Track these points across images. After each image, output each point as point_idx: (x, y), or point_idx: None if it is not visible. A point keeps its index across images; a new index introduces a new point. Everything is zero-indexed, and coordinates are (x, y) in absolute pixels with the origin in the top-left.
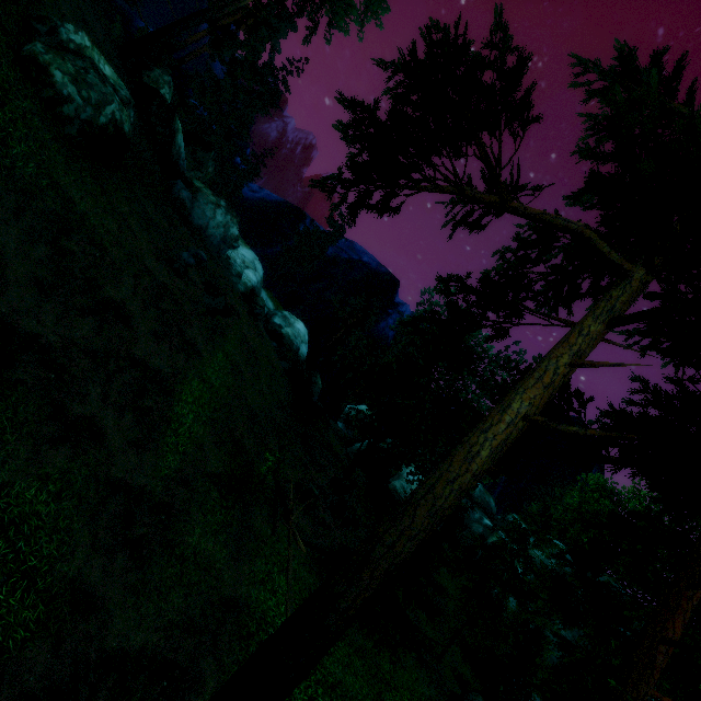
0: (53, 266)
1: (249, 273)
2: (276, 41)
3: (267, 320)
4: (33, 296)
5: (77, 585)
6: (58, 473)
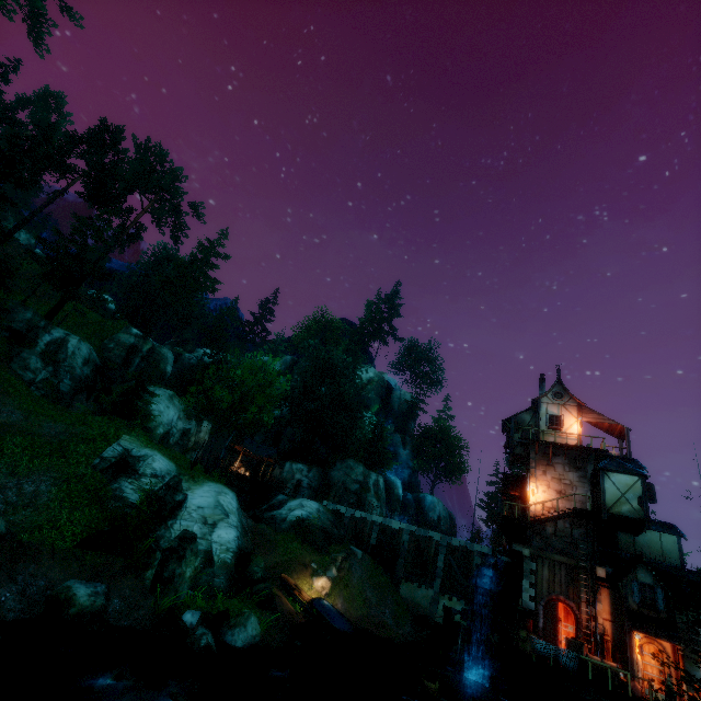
0: None
1: None
2: None
3: None
4: None
5: None
6: None
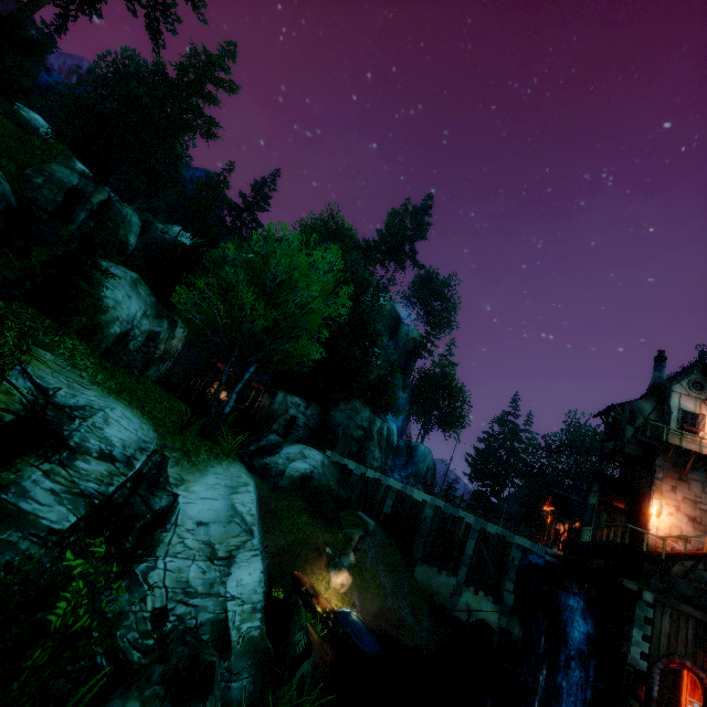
0: None
1: None
2: None
3: None
4: None
5: None
6: None
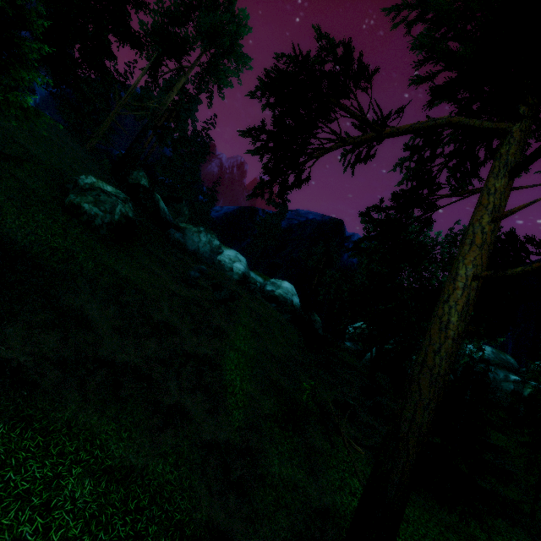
0: (121, 316)
1: (236, 265)
2: (193, 116)
3: (262, 290)
4: (117, 339)
5: (211, 526)
6: (171, 449)
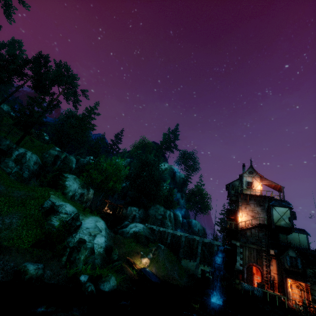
0: None
1: None
2: None
3: None
4: None
5: None
6: None
